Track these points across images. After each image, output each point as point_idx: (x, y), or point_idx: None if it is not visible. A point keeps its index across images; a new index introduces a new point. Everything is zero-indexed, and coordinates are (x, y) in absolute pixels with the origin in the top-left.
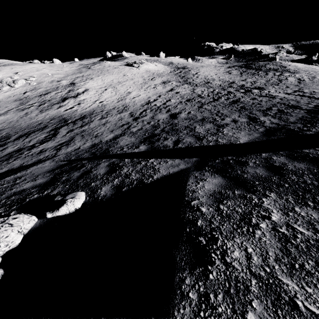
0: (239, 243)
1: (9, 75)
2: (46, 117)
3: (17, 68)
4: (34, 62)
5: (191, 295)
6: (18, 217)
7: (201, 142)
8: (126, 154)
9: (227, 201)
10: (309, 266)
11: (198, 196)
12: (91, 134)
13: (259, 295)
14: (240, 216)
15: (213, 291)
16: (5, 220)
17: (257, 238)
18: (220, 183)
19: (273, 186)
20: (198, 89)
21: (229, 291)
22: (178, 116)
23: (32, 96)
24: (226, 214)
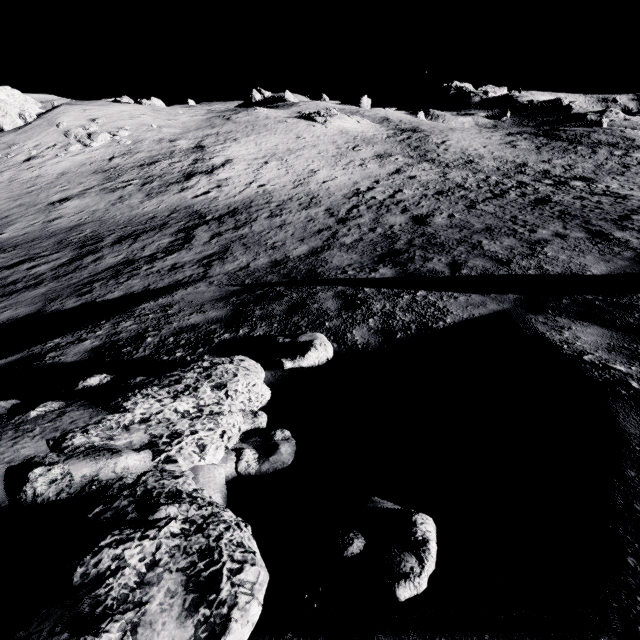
0: None
1: (81, 123)
2: (160, 207)
3: (93, 110)
4: (122, 101)
5: None
6: (245, 359)
7: (509, 269)
8: (359, 280)
9: None
10: None
11: (584, 350)
12: (263, 244)
13: None
14: None
15: None
16: (230, 360)
17: None
18: (605, 334)
19: None
20: (454, 174)
21: None
22: (429, 222)
23: (125, 167)
24: None
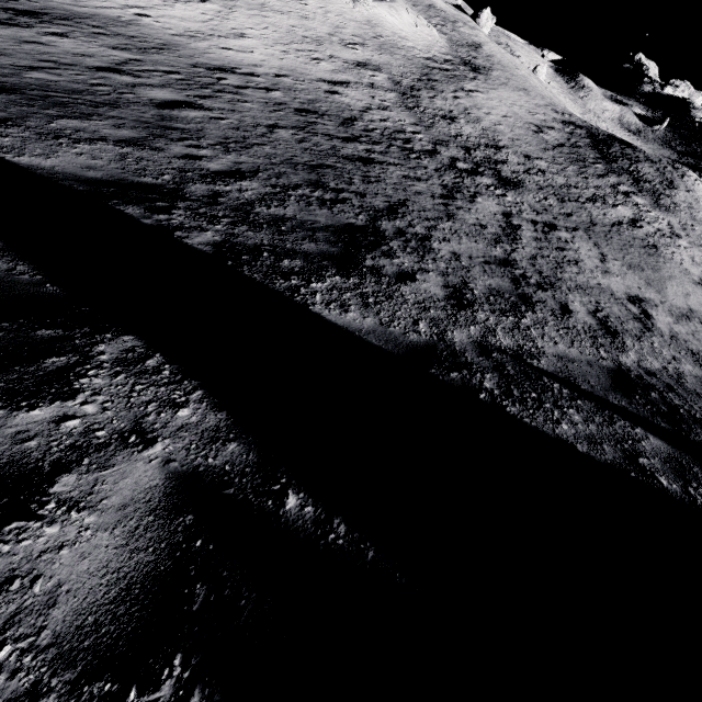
0: None
1: None
2: None
3: None
4: None
5: None
6: None
7: None
8: None
9: None
10: None
11: None
12: None
13: None
14: None
15: None
16: None
17: None
18: None
19: None
20: (388, 113)
21: None
22: (178, 109)
23: None
24: None
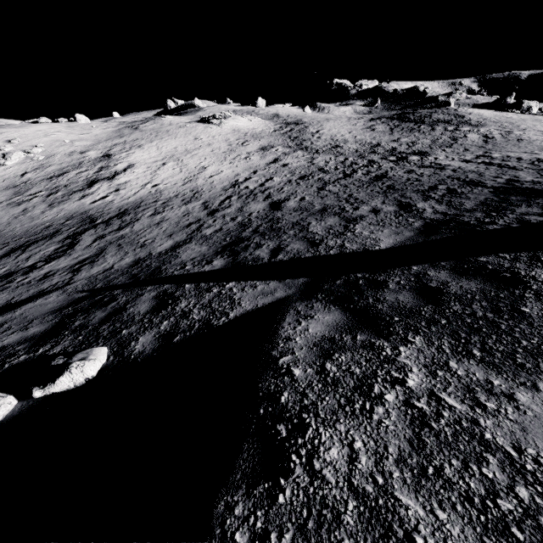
0: (342, 433)
1: None
2: (58, 215)
3: (10, 132)
4: (40, 121)
5: (239, 537)
6: None
7: (316, 250)
8: (189, 275)
9: (340, 355)
10: (451, 470)
11: (293, 348)
12: (135, 243)
13: (356, 531)
14: (356, 381)
15: (278, 528)
16: None
17: (376, 420)
18: (335, 321)
19: (421, 324)
20: (320, 159)
21: (306, 525)
22: (283, 206)
23: (35, 180)
24: (333, 379)
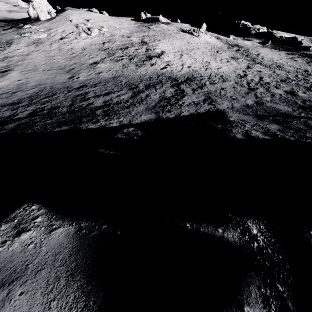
0: None
1: (81, 21)
2: (148, 72)
3: (84, 14)
4: (93, 11)
5: None
6: None
7: None
8: None
9: None
10: None
11: None
12: (226, 96)
13: None
14: None
15: None
16: None
17: None
18: None
19: None
20: (279, 72)
21: None
22: (297, 94)
23: (113, 48)
24: None
